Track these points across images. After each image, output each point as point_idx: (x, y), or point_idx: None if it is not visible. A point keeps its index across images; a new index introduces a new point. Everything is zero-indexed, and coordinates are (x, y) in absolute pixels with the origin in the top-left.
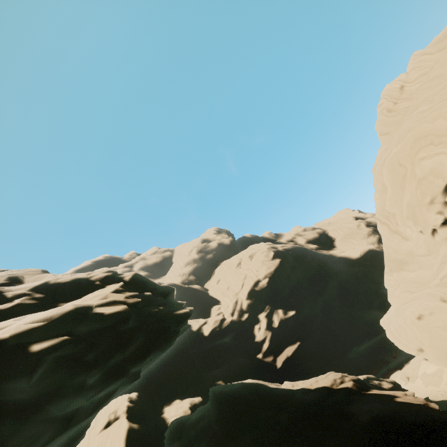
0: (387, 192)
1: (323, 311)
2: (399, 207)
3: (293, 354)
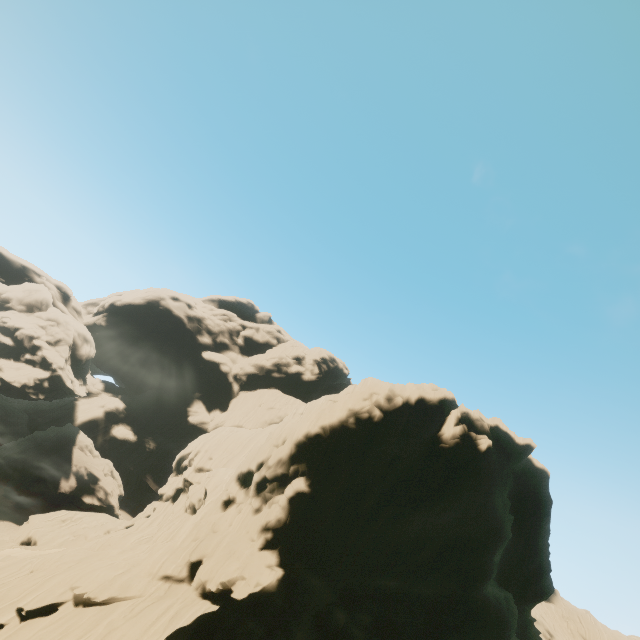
0: None
1: None
2: None
3: None
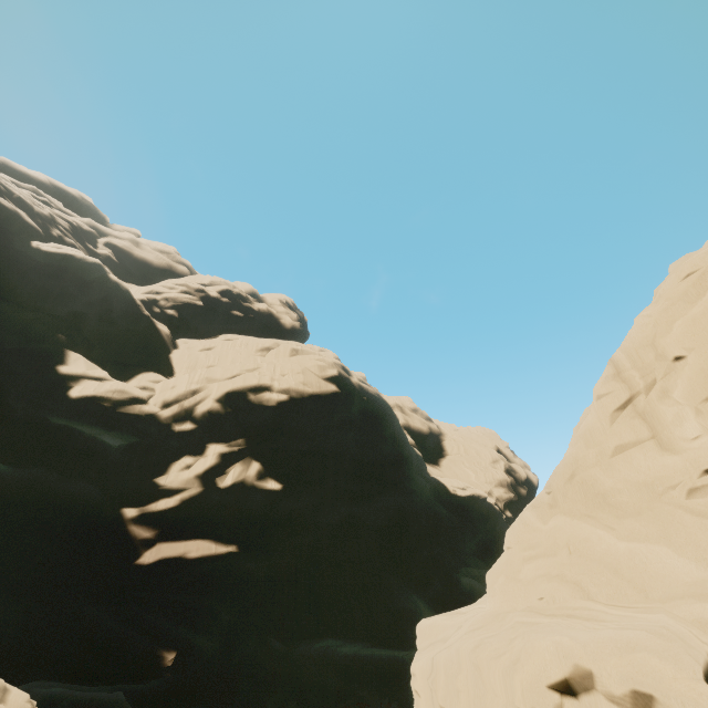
0: (702, 299)
1: (336, 530)
2: None
3: (201, 561)
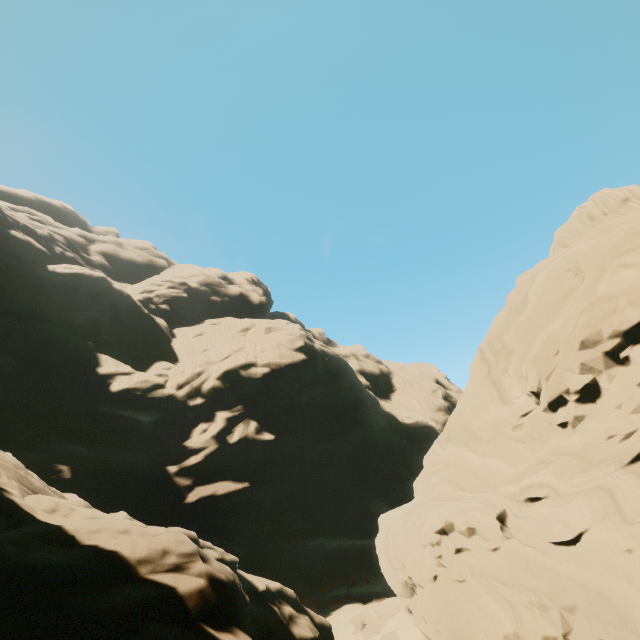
0: (524, 312)
1: (316, 462)
2: (527, 341)
3: (227, 495)
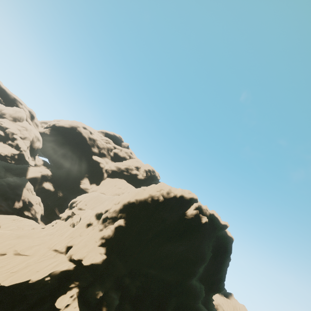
0: None
1: None
2: None
3: None
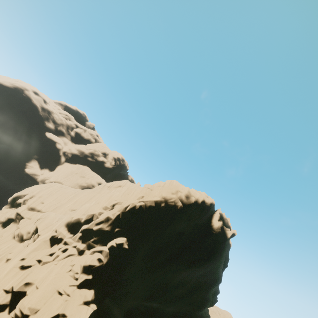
0: None
1: None
2: None
3: None
